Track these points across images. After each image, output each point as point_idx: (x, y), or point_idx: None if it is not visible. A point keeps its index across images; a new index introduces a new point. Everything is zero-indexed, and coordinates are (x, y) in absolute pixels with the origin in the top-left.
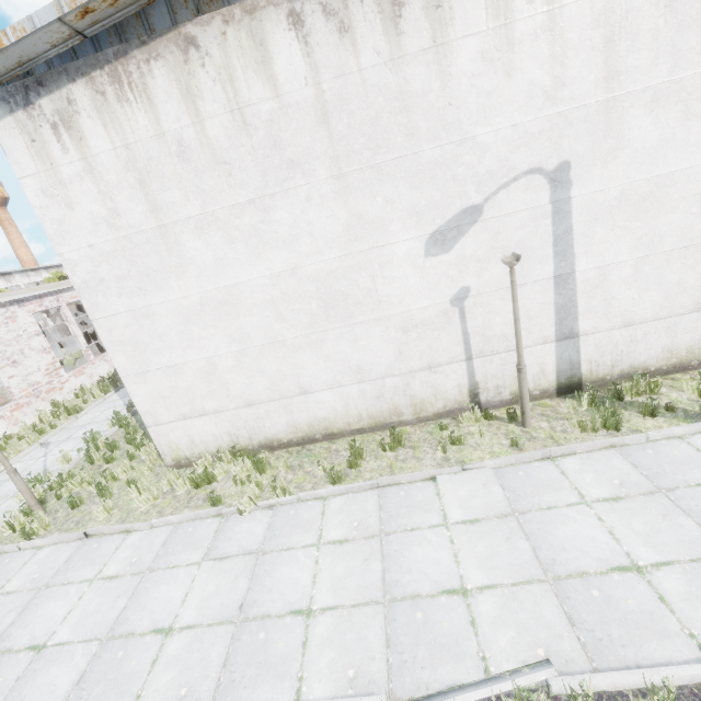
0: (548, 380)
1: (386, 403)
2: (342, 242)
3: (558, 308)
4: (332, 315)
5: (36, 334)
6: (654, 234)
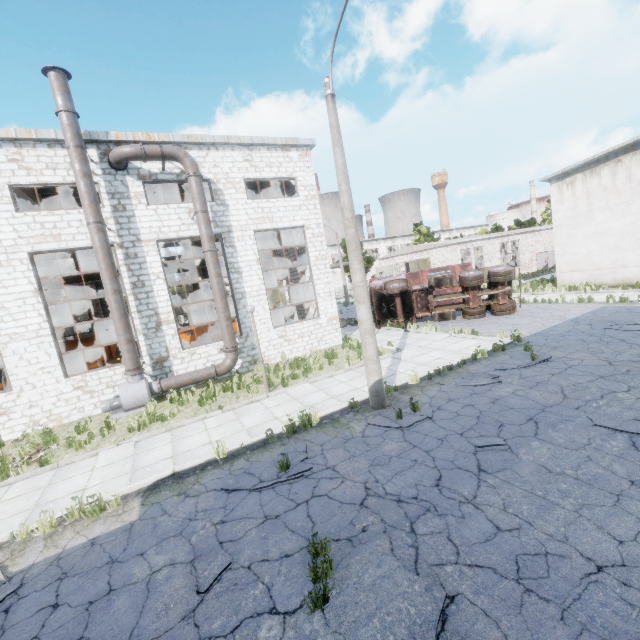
0: None
1: None
2: None
3: None
4: None
5: (498, 251)
6: None
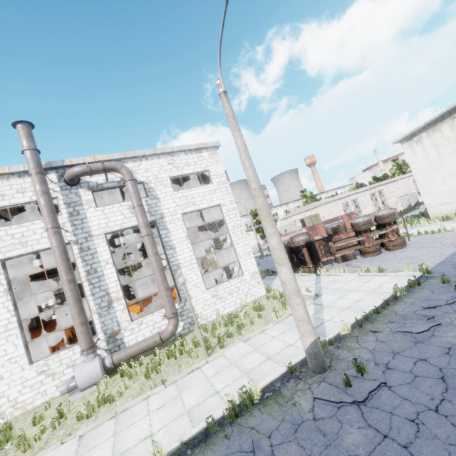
0: None
1: None
2: None
3: None
4: None
5: (370, 200)
6: None
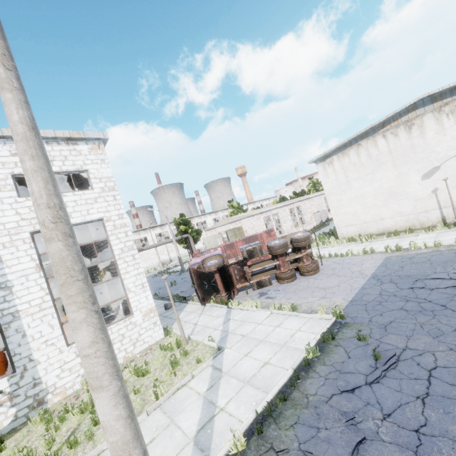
0: None
1: (409, 223)
2: (395, 179)
3: None
4: (391, 198)
5: (289, 215)
6: None
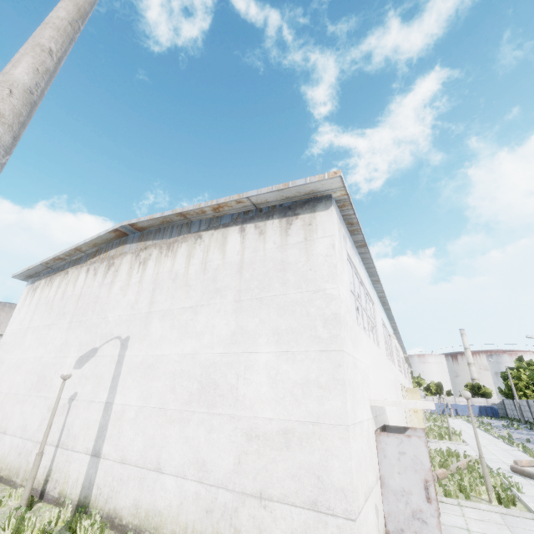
0: (77, 491)
1: (19, 461)
2: (58, 350)
3: (100, 426)
4: (37, 387)
5: None
6: (149, 392)
